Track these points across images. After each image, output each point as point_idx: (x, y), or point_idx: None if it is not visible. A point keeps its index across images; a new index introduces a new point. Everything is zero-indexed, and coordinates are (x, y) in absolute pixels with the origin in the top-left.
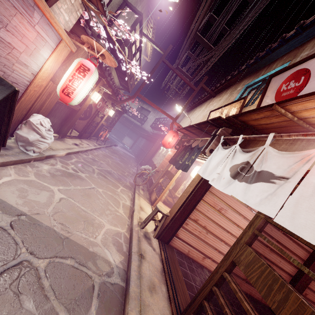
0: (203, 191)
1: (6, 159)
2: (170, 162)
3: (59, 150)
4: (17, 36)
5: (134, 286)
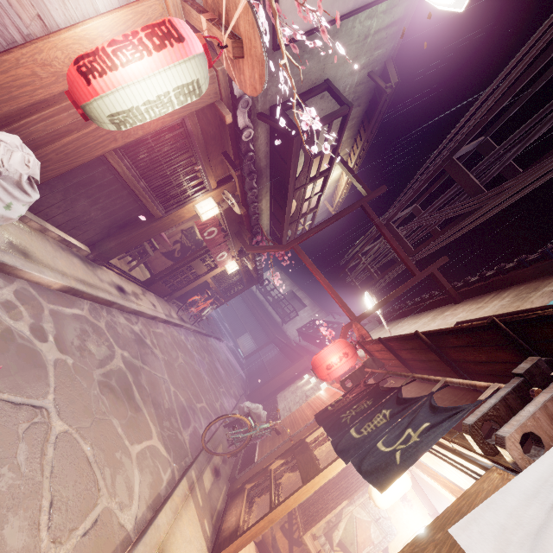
0: None
1: None
2: (319, 419)
3: (48, 268)
4: None
5: None
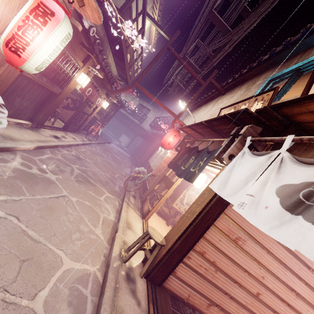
0: (215, 214)
1: None
2: (169, 166)
3: (24, 141)
4: None
5: None
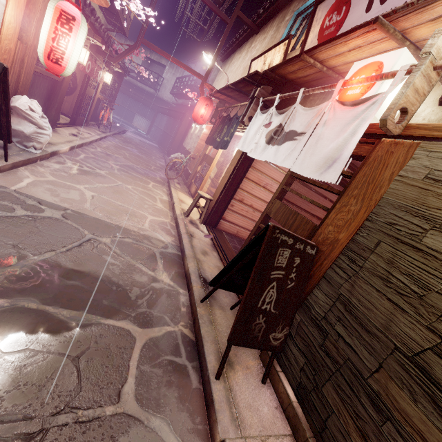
0: (245, 168)
1: (13, 159)
2: (207, 143)
3: (59, 144)
4: None
5: (188, 251)
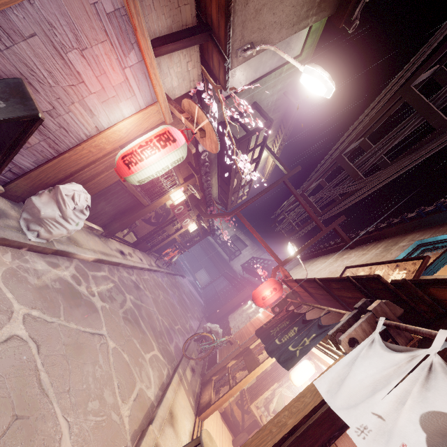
0: (319, 441)
1: None
2: (257, 334)
3: (87, 249)
4: (95, 69)
5: None
